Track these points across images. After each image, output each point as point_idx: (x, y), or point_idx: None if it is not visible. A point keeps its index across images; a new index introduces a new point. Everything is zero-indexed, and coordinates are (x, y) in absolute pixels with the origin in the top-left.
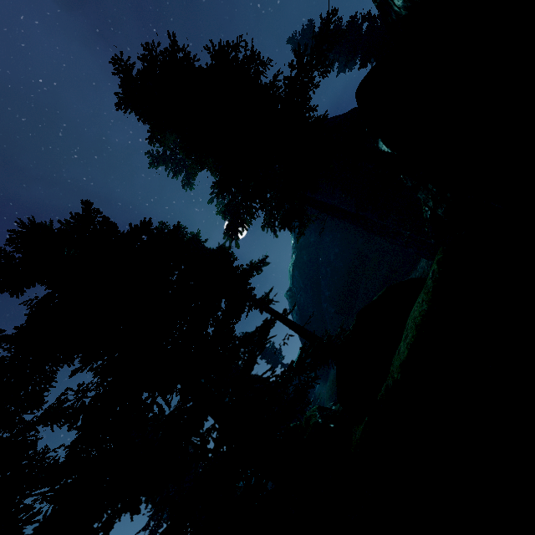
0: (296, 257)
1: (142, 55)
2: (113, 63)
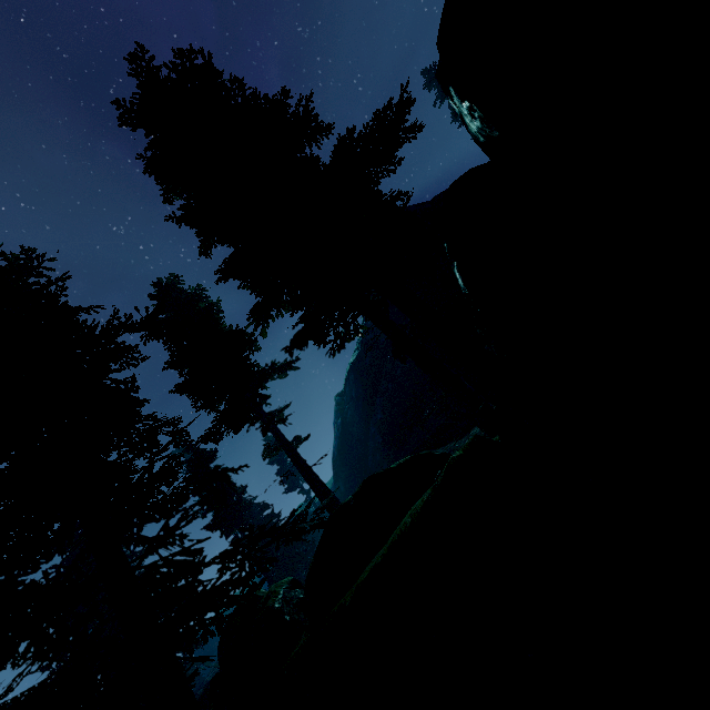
0: (357, 357)
1: (171, 63)
2: (129, 61)
